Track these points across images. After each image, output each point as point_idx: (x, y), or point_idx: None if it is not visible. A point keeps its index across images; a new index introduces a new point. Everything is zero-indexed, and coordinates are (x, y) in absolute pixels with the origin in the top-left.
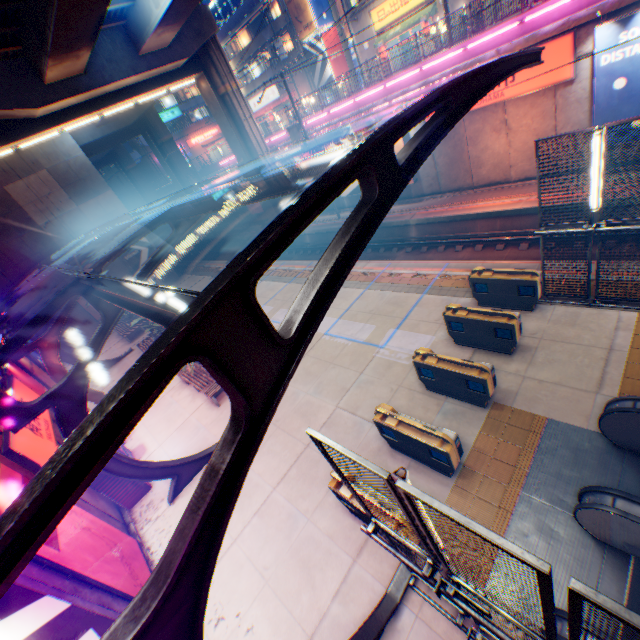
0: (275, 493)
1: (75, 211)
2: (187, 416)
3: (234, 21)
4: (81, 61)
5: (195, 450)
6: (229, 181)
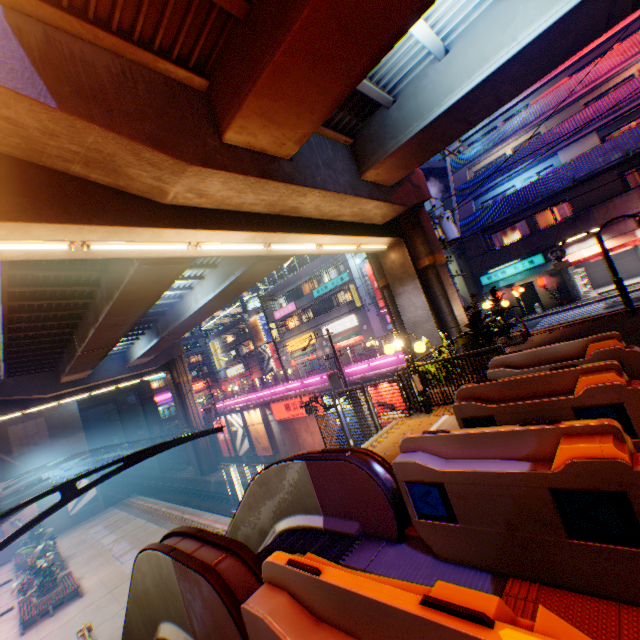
0: None
1: (48, 445)
2: None
3: (225, 329)
4: (86, 373)
5: None
6: (96, 460)
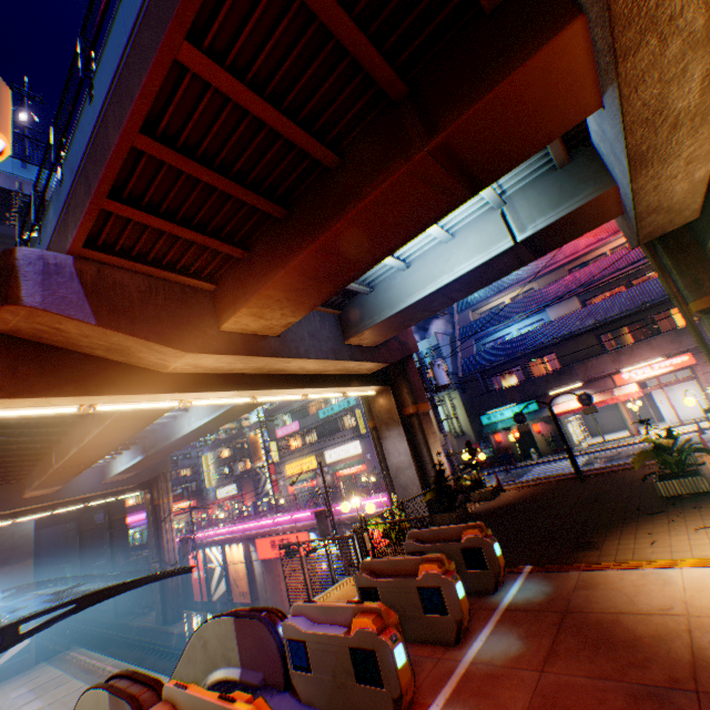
0: None
1: None
2: None
3: (222, 441)
4: (55, 488)
5: None
6: (44, 598)
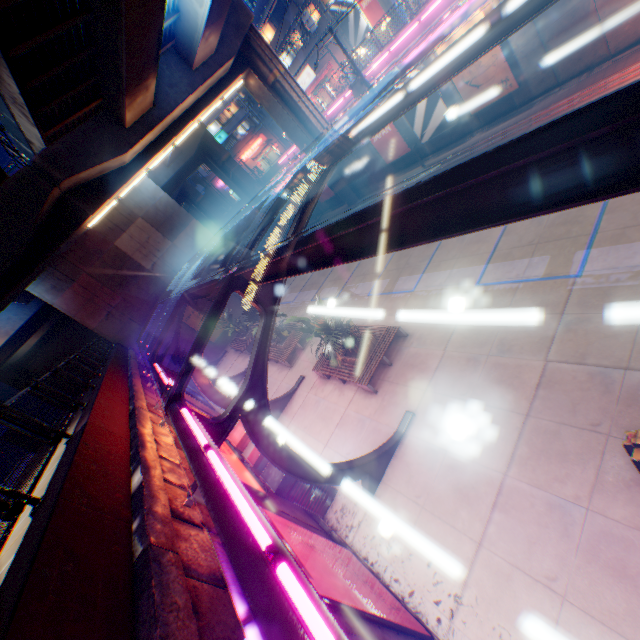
0: (509, 480)
1: (171, 248)
2: (342, 411)
3: (255, 19)
4: (149, 92)
5: (369, 444)
6: (343, 126)
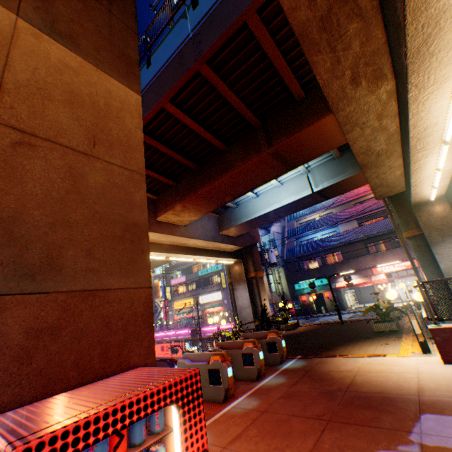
0: None
1: None
2: None
3: None
4: None
5: None
6: None
